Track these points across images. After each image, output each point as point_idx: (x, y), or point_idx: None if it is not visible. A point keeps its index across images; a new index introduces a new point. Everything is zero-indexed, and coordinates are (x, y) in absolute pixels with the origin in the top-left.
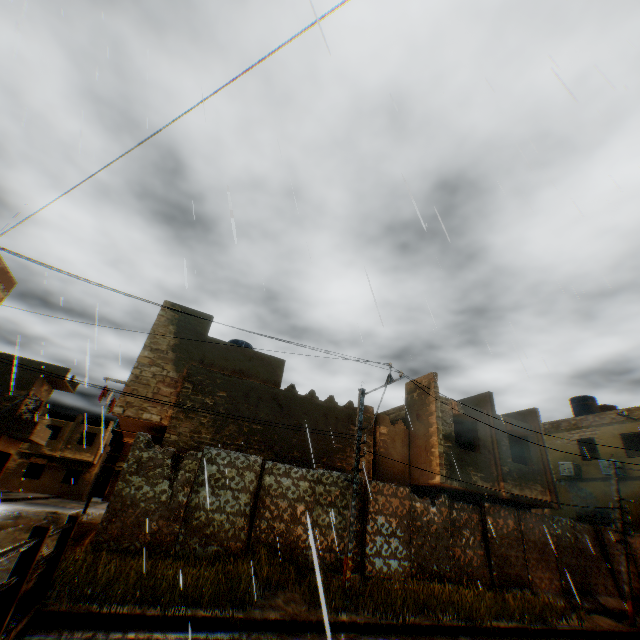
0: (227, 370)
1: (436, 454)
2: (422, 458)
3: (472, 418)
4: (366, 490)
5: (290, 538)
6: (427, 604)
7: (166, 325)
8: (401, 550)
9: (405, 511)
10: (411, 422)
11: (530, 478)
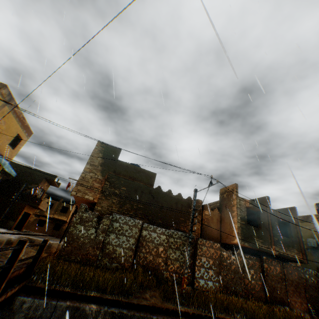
0: (127, 177)
1: (235, 227)
2: (228, 229)
3: (257, 209)
4: (196, 243)
5: (155, 264)
6: (228, 307)
7: (98, 153)
8: (214, 277)
9: (217, 256)
10: (222, 209)
11: (290, 245)
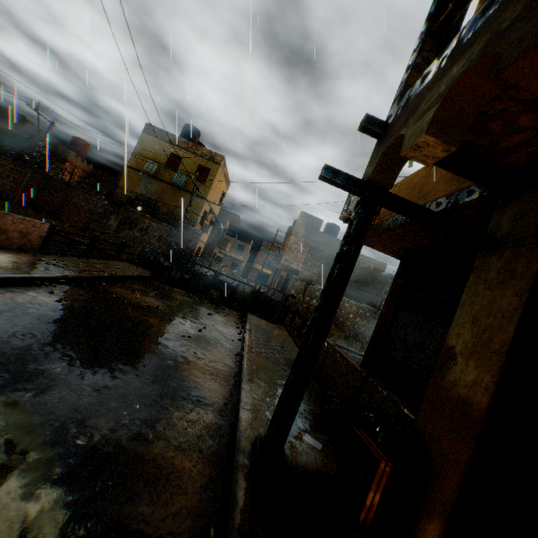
0: (327, 249)
1: None
2: None
3: None
4: None
5: (344, 325)
6: None
7: (301, 224)
8: None
9: None
10: None
11: None
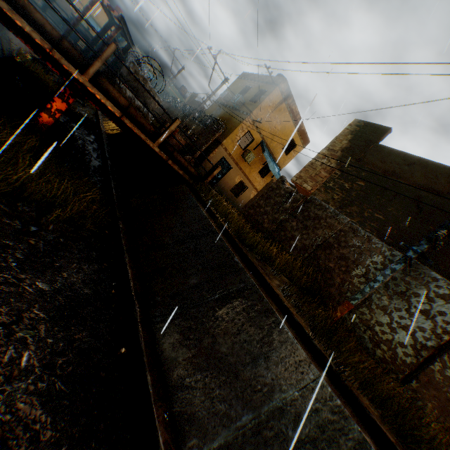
0: (378, 169)
1: None
2: None
3: None
4: None
5: (332, 284)
6: None
7: (346, 135)
8: None
9: None
10: None
11: None
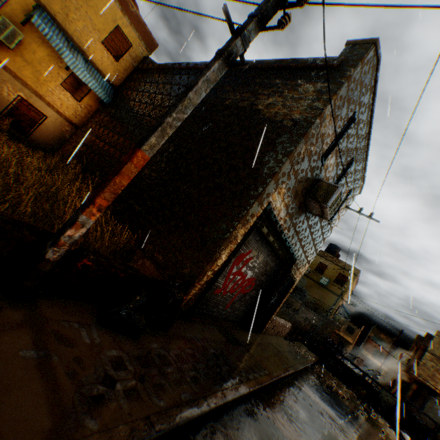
0: None
1: None
2: None
3: None
4: None
5: None
6: None
7: (437, 343)
8: None
9: None
10: None
11: None
